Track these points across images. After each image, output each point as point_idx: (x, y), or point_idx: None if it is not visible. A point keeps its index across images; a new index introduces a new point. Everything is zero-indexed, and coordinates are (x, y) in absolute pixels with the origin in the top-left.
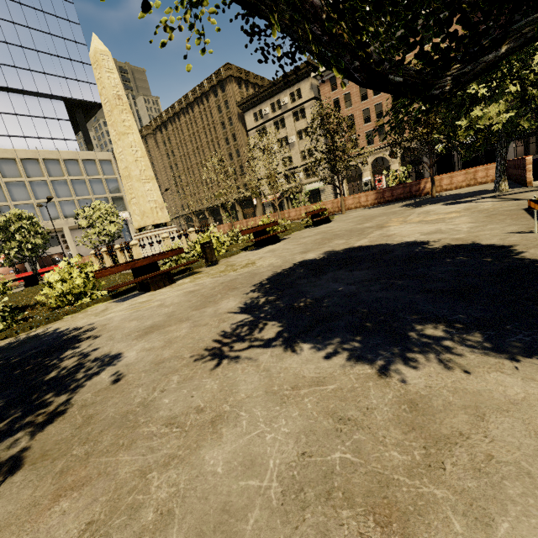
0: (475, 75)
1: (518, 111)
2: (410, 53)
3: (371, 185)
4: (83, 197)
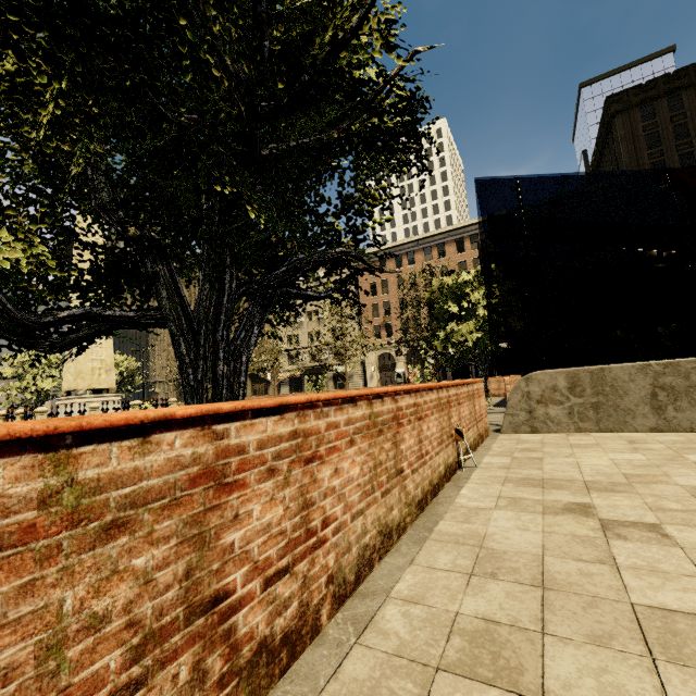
0: (68, 344)
1: (488, 333)
2: (446, 256)
3: (405, 378)
4: None
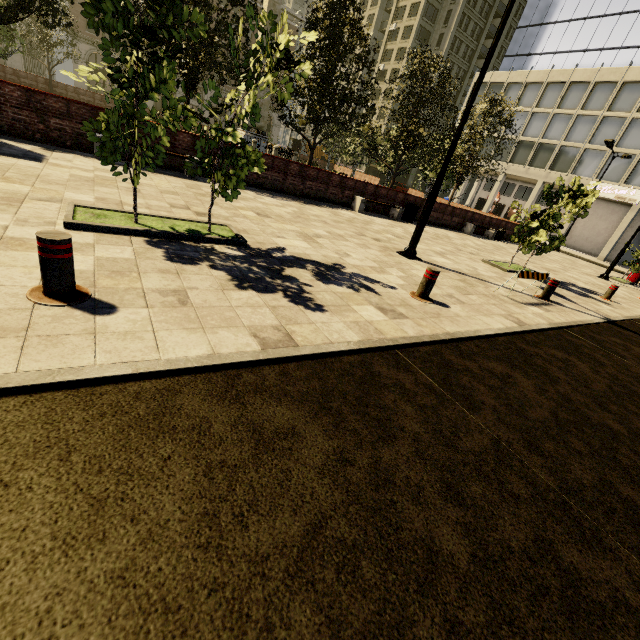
0: None
1: None
2: None
3: None
4: (597, 146)
